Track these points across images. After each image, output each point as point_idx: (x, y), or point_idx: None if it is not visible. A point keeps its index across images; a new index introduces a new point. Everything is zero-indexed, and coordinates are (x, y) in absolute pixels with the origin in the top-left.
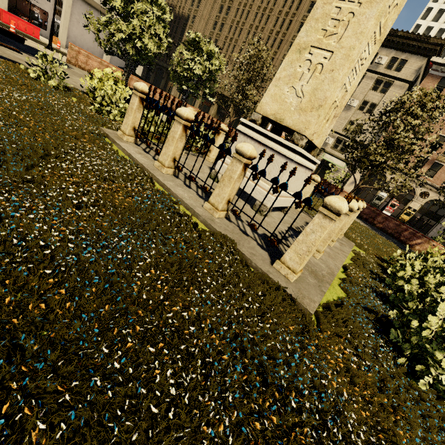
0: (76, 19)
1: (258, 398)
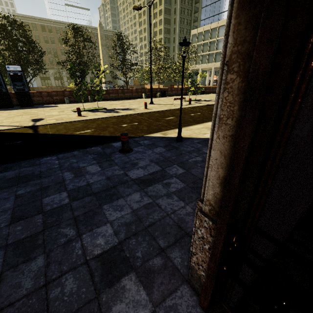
0: None
1: None
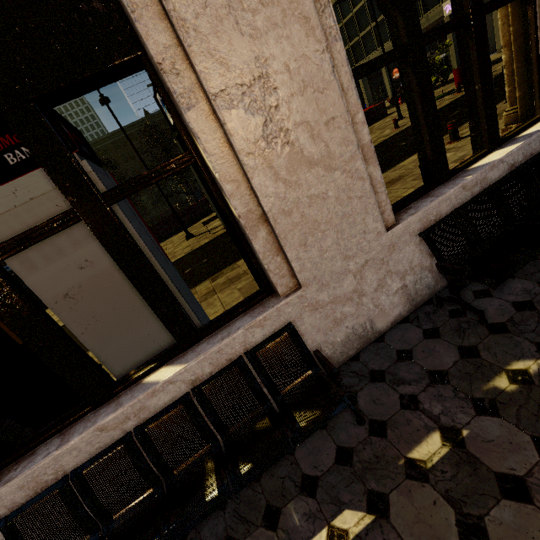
0: None
1: None
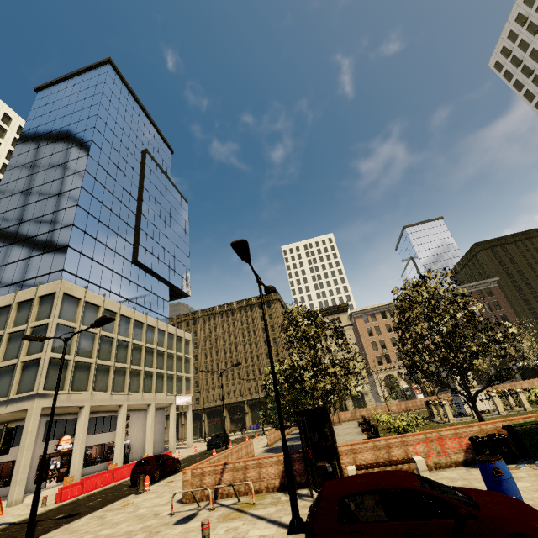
0: (132, 429)
1: None
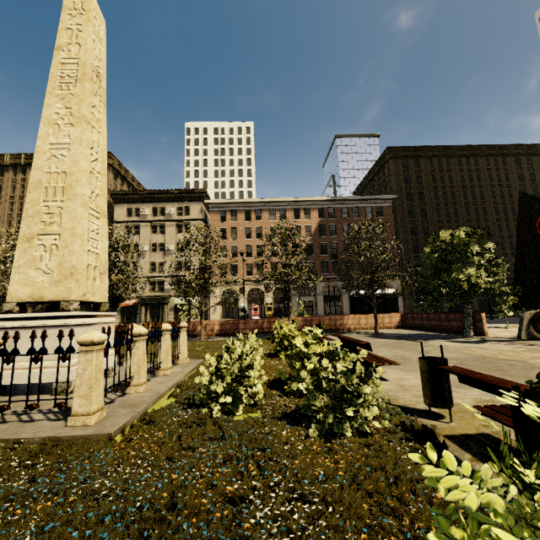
0: None
1: (3, 514)
